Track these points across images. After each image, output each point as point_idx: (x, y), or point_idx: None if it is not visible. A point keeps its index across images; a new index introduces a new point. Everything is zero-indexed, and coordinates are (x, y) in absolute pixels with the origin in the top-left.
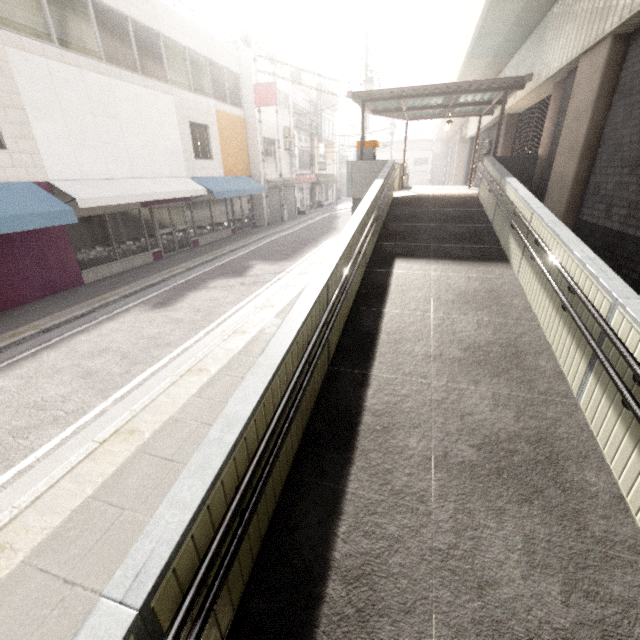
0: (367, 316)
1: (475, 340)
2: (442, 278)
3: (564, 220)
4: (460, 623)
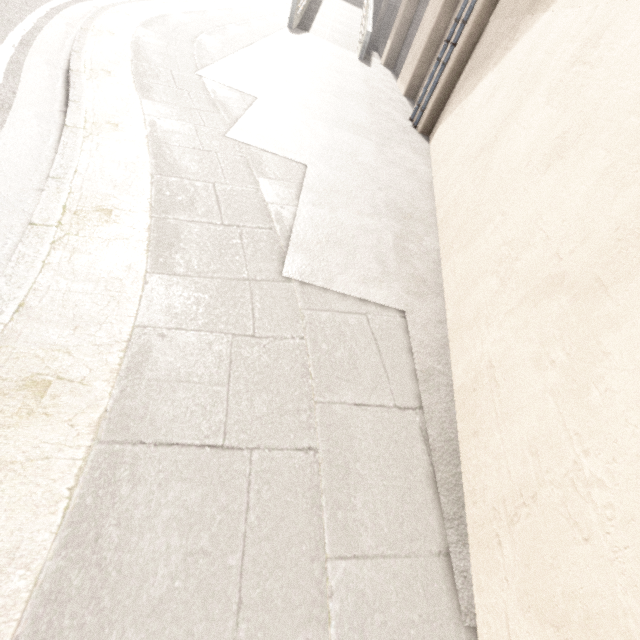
0: (318, 1)
1: (345, 15)
2: (341, 4)
3: (385, 5)
4: (333, 28)
